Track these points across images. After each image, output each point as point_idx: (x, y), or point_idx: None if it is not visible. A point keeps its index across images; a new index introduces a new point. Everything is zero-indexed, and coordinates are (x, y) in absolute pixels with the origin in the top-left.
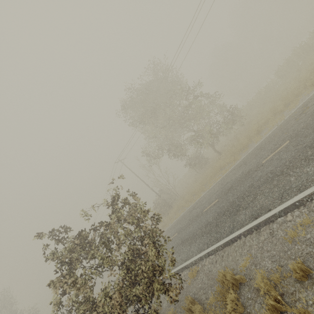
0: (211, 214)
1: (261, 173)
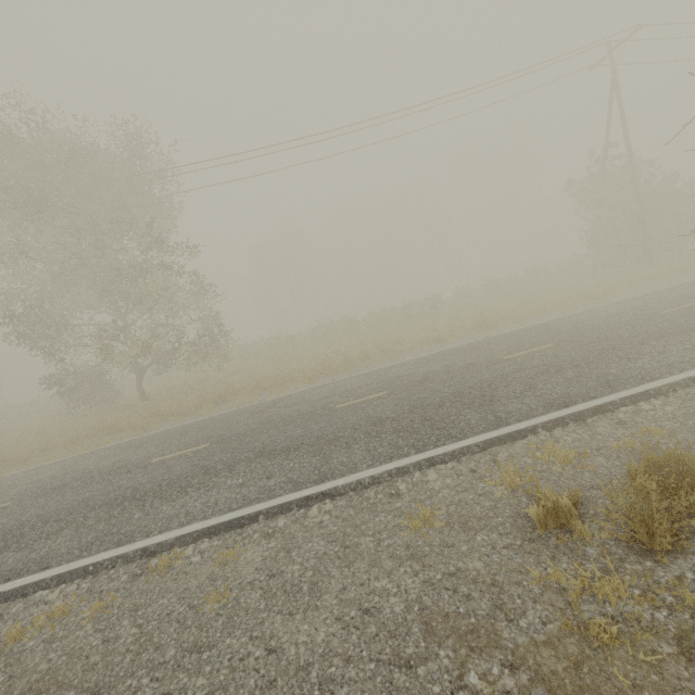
0: None
1: (126, 482)
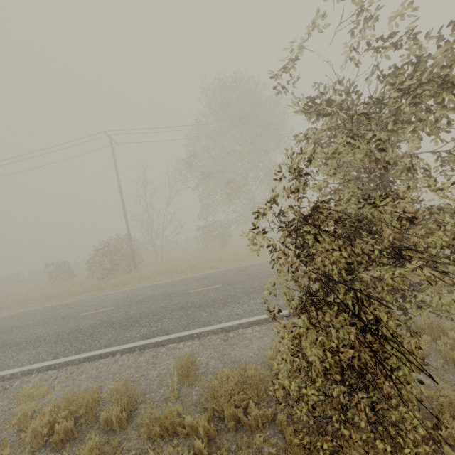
0: None
1: None
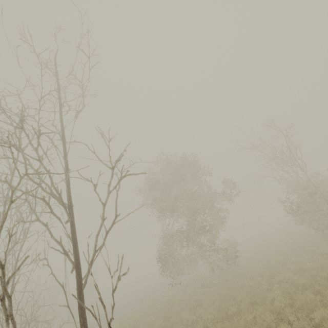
0: None
1: None
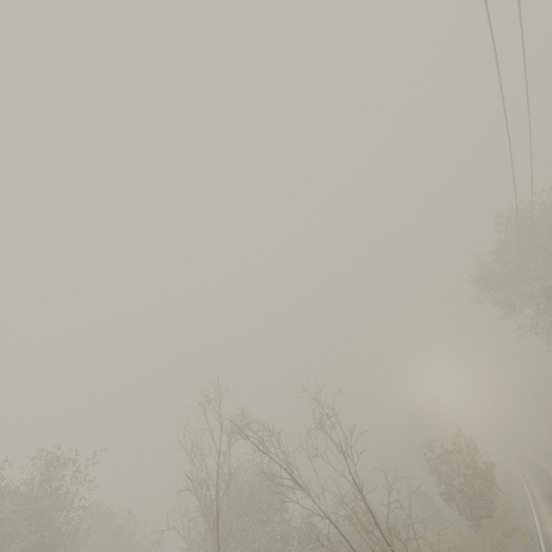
0: None
1: None
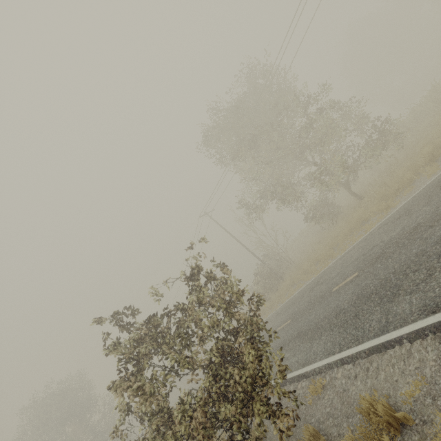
0: (345, 296)
1: None
